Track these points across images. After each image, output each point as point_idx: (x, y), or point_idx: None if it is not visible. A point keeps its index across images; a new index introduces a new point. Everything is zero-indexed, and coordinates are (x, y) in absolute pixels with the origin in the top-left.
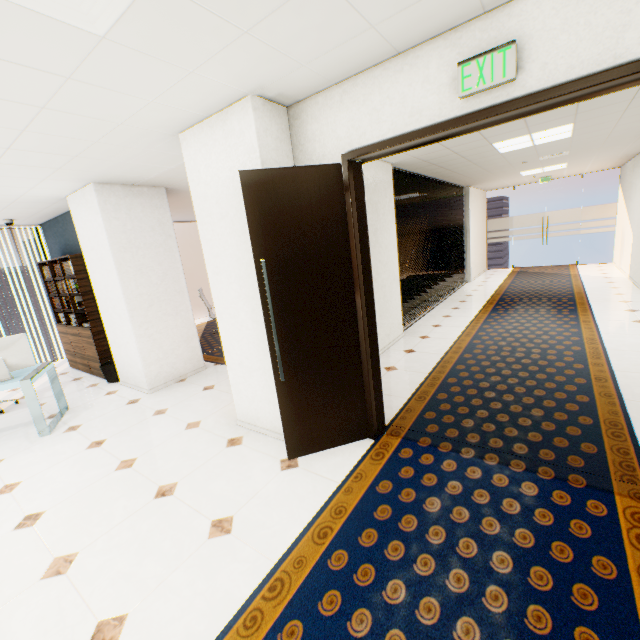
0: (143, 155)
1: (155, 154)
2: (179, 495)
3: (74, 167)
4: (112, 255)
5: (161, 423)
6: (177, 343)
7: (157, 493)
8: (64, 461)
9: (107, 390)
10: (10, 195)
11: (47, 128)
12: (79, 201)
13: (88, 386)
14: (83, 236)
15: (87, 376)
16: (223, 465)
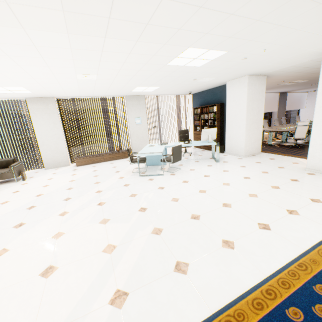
0: (290, 62)
1: (295, 61)
2: (302, 182)
3: (257, 69)
4: (246, 103)
5: (263, 165)
6: (255, 140)
7: (291, 180)
8: (236, 168)
9: (222, 154)
10: (214, 81)
11: (283, 55)
12: (234, 83)
13: (211, 153)
14: (230, 96)
15: (206, 150)
16: (314, 178)
